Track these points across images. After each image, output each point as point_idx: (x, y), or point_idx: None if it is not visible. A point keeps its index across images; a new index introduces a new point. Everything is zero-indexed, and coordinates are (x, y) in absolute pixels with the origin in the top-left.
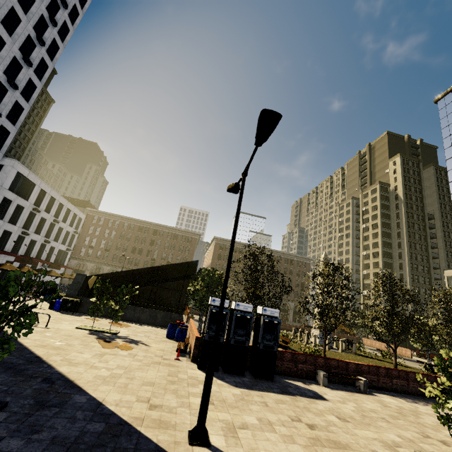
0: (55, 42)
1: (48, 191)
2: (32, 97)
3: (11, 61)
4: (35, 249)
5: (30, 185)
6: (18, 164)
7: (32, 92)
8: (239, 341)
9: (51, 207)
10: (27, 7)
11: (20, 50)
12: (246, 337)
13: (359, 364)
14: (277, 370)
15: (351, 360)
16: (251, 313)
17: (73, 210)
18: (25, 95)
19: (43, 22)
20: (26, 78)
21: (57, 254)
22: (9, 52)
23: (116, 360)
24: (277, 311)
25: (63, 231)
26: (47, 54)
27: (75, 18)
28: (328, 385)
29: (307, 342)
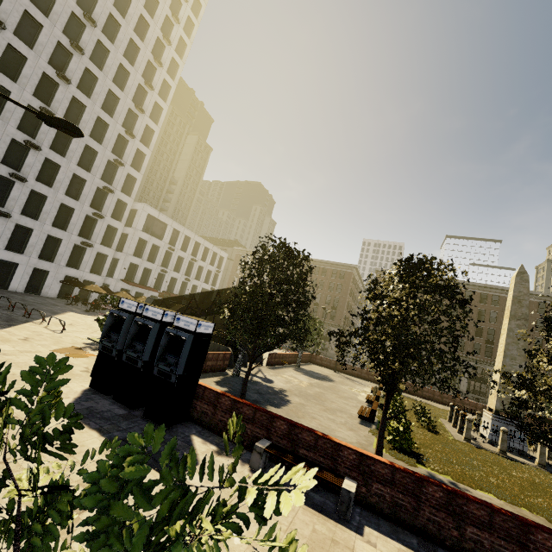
0: (167, 83)
1: (181, 231)
2: (151, 142)
3: (128, 114)
4: (177, 287)
5: (163, 226)
6: (148, 207)
7: (151, 138)
8: (131, 358)
9: (187, 246)
10: (135, 59)
11: (134, 102)
12: (142, 354)
13: (366, 457)
14: (206, 421)
15: (516, 480)
16: (155, 322)
17: (212, 249)
18: (146, 142)
19: (152, 68)
20: (143, 126)
21: (202, 293)
22: (124, 106)
23: (24, 357)
24: (195, 322)
25: (204, 270)
26: (161, 97)
27: (184, 52)
28: (267, 472)
29: (461, 430)
